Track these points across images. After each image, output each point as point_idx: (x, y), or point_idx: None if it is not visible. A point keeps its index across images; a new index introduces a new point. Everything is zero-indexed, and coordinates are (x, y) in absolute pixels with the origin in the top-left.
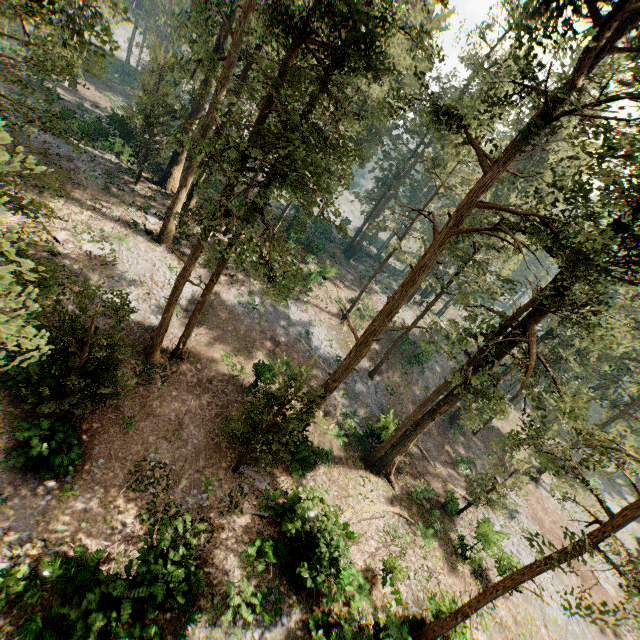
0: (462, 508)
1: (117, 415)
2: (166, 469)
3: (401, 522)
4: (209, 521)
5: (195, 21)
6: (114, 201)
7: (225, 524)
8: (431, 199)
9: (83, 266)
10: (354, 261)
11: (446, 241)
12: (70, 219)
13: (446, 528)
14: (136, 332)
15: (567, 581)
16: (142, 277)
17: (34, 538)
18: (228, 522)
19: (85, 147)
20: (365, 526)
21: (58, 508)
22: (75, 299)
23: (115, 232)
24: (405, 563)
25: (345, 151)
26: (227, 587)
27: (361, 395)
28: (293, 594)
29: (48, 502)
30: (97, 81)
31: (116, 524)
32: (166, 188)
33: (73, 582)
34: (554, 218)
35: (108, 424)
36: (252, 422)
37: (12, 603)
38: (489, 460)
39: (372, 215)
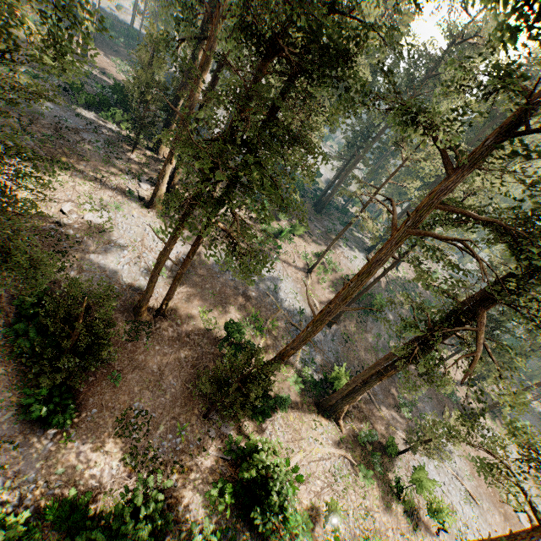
0: (401, 451)
1: (109, 369)
2: (147, 416)
3: (345, 463)
4: (181, 463)
5: (181, 6)
6: (113, 170)
7: (194, 466)
8: (396, 170)
9: (84, 234)
10: (322, 214)
11: (404, 239)
12: (75, 190)
13: (385, 468)
14: (127, 293)
15: (490, 519)
16: (134, 242)
17: (38, 480)
18: (196, 464)
19: (91, 117)
20: (313, 467)
21: (58, 453)
22: (77, 266)
23: (112, 200)
24: (346, 501)
25: (311, 151)
26: (191, 526)
27: (319, 343)
28: (247, 529)
29: (50, 448)
30: (105, 46)
31: (104, 467)
32: (158, 153)
33: (67, 520)
34: (517, 231)
35: (101, 377)
36: (220, 379)
37: (19, 536)
38: (430, 402)
39: (341, 173)
